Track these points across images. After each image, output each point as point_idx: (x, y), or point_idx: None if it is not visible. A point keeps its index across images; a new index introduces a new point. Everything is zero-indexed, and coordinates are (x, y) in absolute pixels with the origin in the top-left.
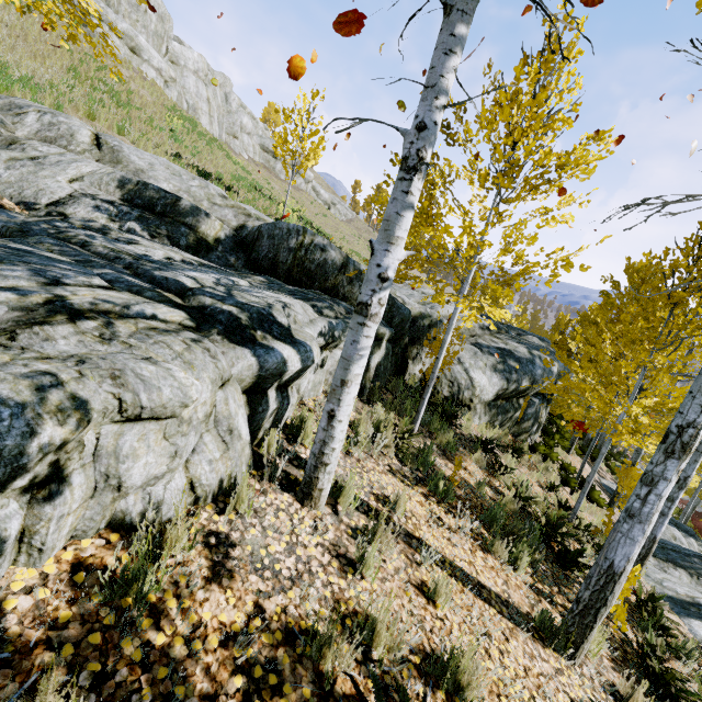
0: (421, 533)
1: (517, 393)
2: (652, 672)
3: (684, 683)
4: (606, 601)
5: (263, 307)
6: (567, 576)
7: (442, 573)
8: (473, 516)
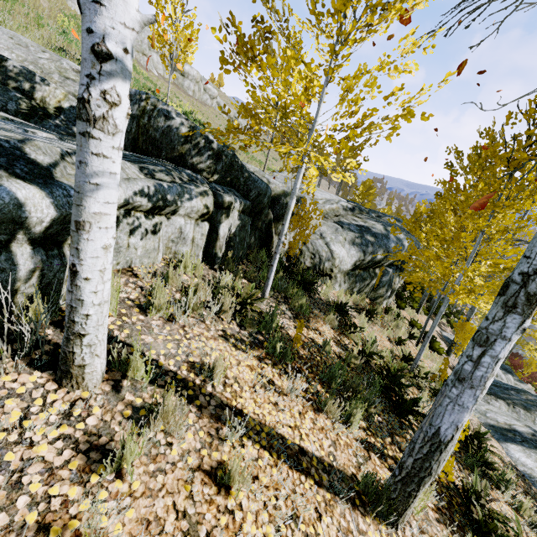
0: (240, 401)
1: (373, 263)
2: (475, 519)
3: (505, 525)
4: (430, 469)
5: (7, 139)
6: (402, 423)
7: (254, 446)
8: (312, 374)
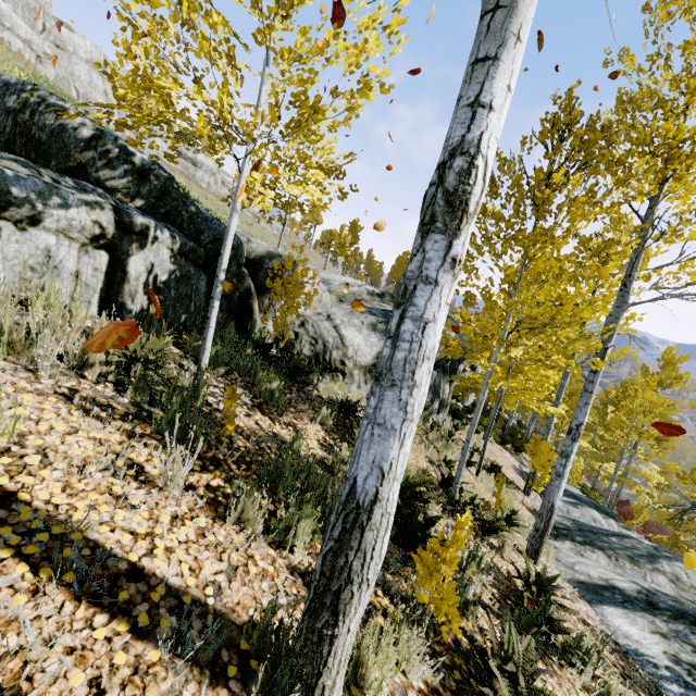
0: (23, 480)
1: None
2: None
3: None
4: (349, 572)
5: None
6: (409, 558)
7: None
8: (246, 472)
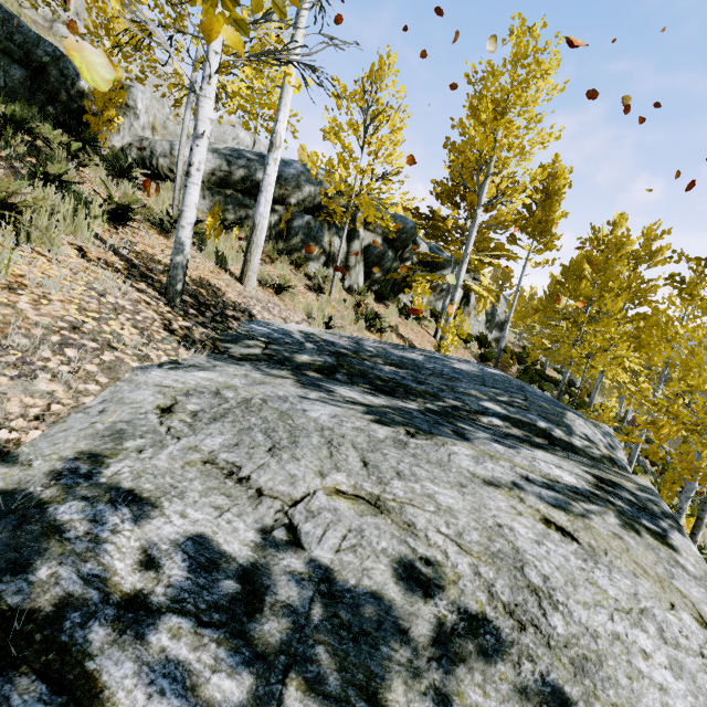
0: None
1: (255, 186)
2: None
3: None
4: None
5: None
6: None
7: None
8: None
